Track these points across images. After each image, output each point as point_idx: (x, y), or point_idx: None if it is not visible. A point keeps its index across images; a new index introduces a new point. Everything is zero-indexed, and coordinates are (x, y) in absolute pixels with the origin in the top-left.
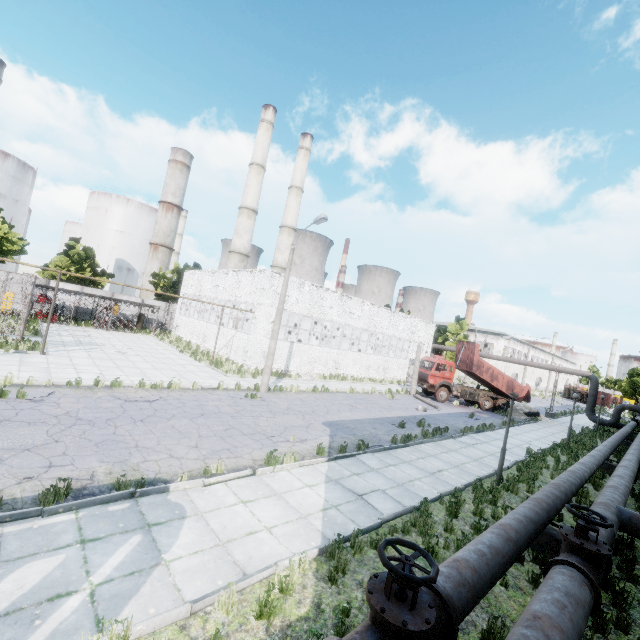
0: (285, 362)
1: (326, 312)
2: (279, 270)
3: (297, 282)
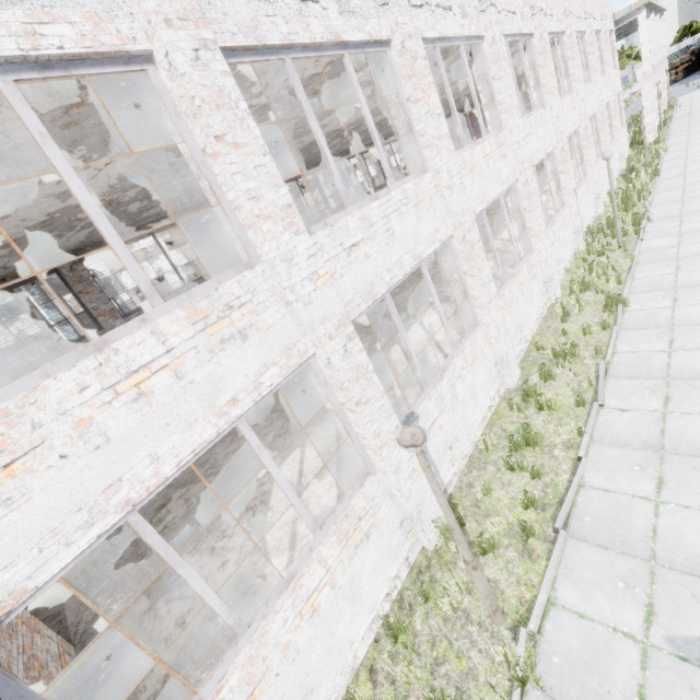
0: None
1: None
2: None
3: None
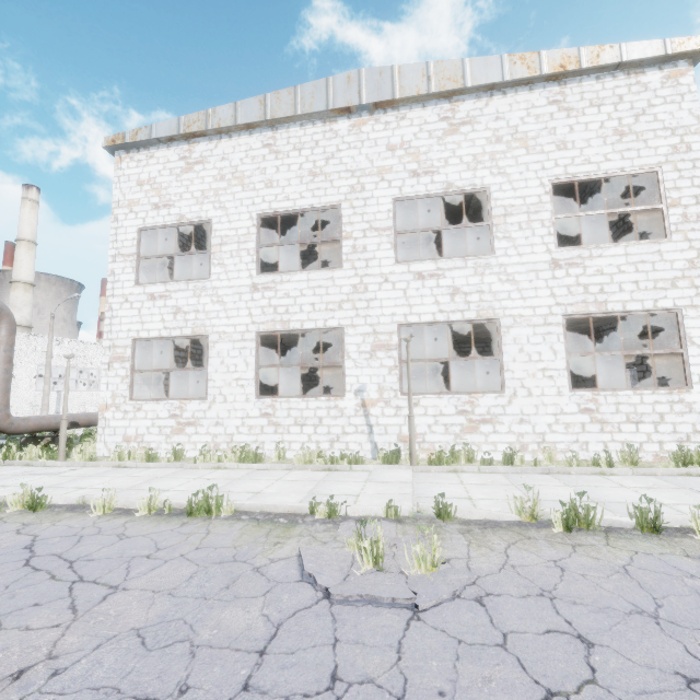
0: (55, 409)
1: (90, 362)
2: (19, 329)
3: (56, 340)
